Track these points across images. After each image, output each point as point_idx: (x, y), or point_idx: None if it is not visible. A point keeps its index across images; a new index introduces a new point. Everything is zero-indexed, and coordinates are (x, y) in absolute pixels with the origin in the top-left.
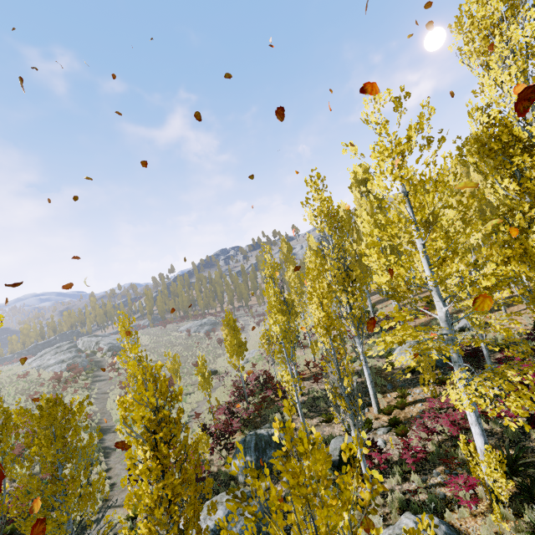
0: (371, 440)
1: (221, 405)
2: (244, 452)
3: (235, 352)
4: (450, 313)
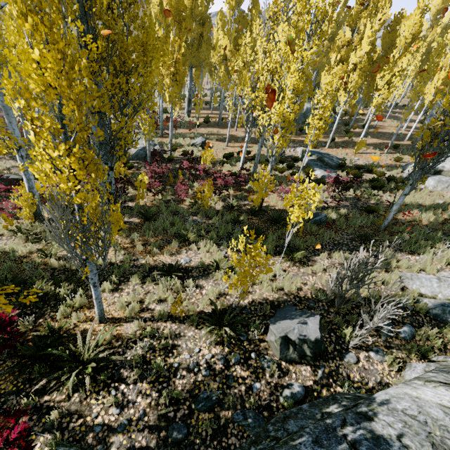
0: (6, 177)
1: None
2: None
3: None
4: (206, 133)
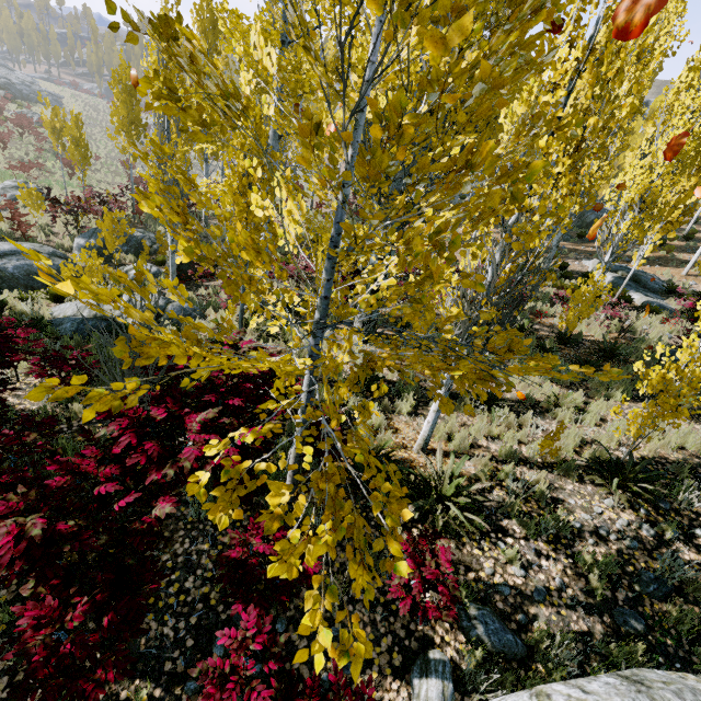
0: None
1: (89, 186)
2: (91, 235)
3: (125, 129)
4: None
